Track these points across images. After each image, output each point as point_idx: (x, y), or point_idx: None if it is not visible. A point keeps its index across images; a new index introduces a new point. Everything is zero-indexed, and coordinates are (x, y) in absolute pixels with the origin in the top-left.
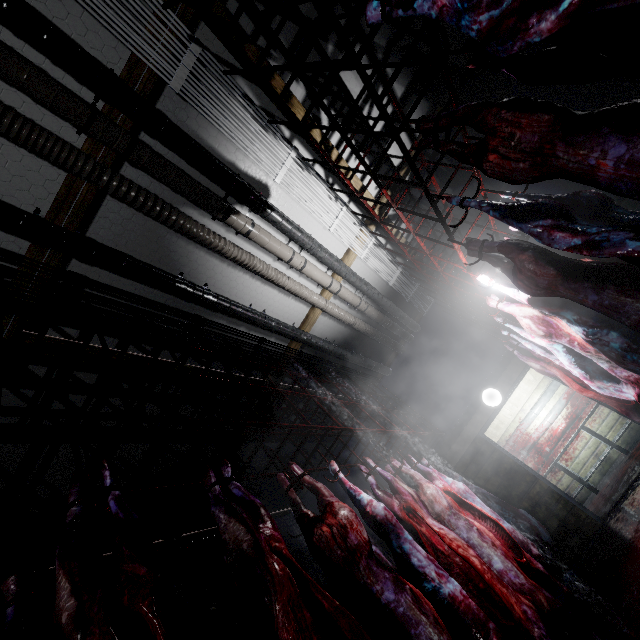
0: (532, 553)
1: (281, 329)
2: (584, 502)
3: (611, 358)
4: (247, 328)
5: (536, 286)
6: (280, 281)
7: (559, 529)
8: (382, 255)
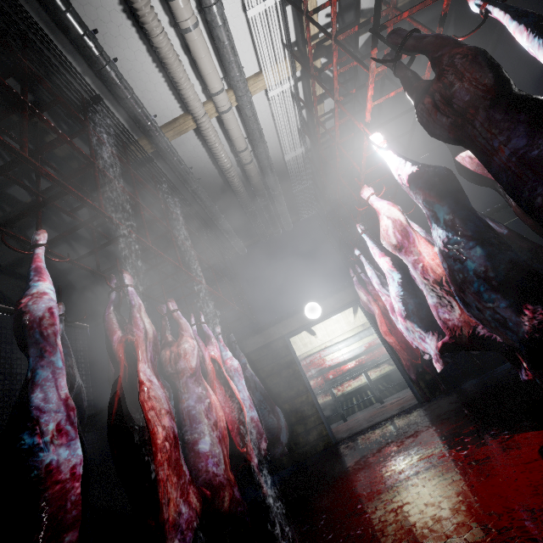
0: (260, 446)
1: (129, 100)
2: (332, 424)
3: (454, 282)
4: (81, 66)
5: (449, 104)
6: (148, 20)
7: (300, 435)
8: (293, 114)
